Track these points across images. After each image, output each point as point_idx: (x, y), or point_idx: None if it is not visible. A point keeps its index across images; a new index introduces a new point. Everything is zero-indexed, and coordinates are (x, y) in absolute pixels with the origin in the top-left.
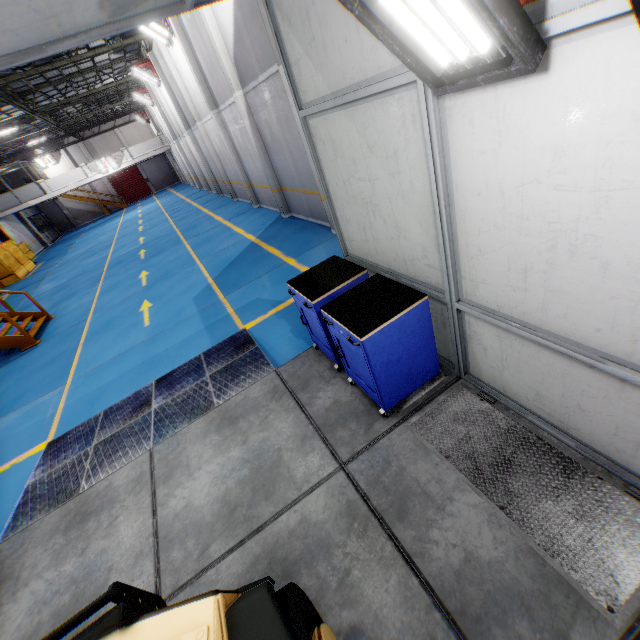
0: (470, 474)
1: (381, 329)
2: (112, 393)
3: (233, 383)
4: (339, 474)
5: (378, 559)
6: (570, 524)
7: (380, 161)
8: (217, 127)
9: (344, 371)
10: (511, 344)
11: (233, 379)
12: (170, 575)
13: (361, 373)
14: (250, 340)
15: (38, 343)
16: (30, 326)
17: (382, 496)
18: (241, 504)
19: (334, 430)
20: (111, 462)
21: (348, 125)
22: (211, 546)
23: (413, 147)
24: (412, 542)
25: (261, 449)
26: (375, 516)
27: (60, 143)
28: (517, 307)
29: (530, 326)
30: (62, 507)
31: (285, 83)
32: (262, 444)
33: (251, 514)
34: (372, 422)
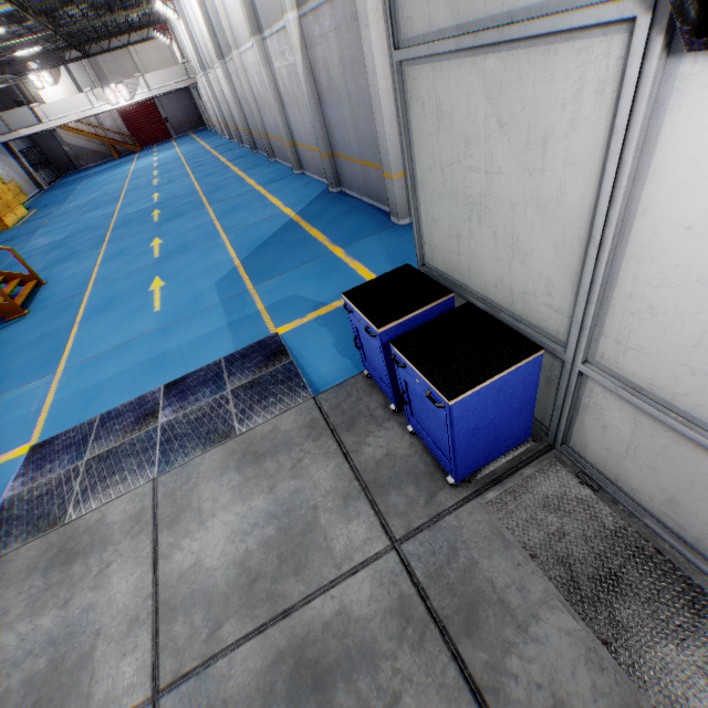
0: (563, 586)
1: (477, 390)
2: (111, 393)
3: (260, 406)
4: (390, 555)
5: (437, 685)
6: (698, 683)
7: (513, 147)
8: (258, 61)
9: (401, 413)
10: (653, 434)
11: (260, 400)
12: (171, 656)
13: (431, 430)
14: (283, 350)
15: (26, 313)
16: (18, 290)
17: (445, 596)
18: (264, 574)
19: (386, 493)
20: (105, 487)
21: (472, 83)
22: (224, 626)
23: (583, 134)
24: (483, 669)
25: (292, 503)
26: (435, 623)
27: (60, 57)
28: (686, 395)
29: (699, 424)
30: (43, 538)
31: (359, 8)
32: (293, 496)
33: (276, 591)
34: (435, 490)
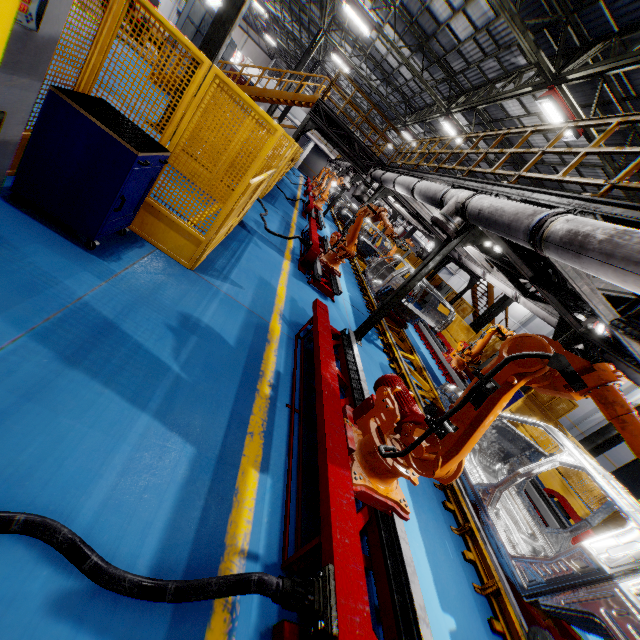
0: None
1: None
2: None
3: None
4: None
5: None
6: None
7: None
8: None
9: None
10: None
11: None
12: None
13: None
14: None
15: None
16: None
17: None
18: None
19: None
20: None
21: None
22: None
23: None
24: None
25: None
26: None
27: None
28: None
29: None
30: None
31: None
32: None
33: None
34: None
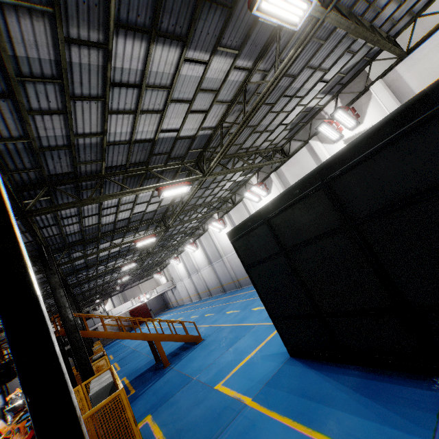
0: None
1: None
2: None
3: None
4: None
5: None
6: None
7: None
8: None
9: None
10: None
11: None
12: None
13: None
14: None
15: (203, 339)
16: (178, 346)
17: None
18: None
19: None
20: None
21: None
22: None
23: None
24: None
25: None
26: None
27: (109, 295)
28: None
29: None
30: None
31: None
32: None
33: None
34: None
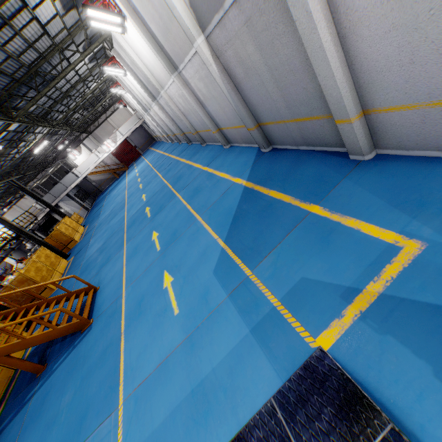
0: None
1: None
2: None
3: None
4: None
5: None
6: None
7: None
8: (180, 88)
9: None
10: None
11: None
12: None
13: None
14: (358, 394)
15: (91, 323)
16: (85, 297)
17: None
18: None
19: None
20: None
21: None
22: None
23: None
24: None
25: None
26: None
27: (79, 140)
28: None
29: None
30: None
31: None
32: None
33: None
34: None
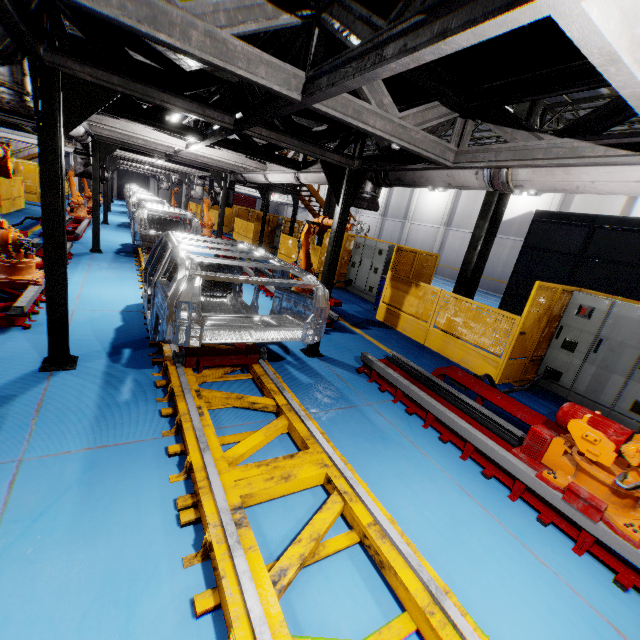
0: None
1: None
2: None
3: None
4: None
5: None
6: None
7: None
8: (439, 233)
9: None
10: None
11: None
12: None
13: None
14: None
15: None
16: None
17: None
18: None
19: None
20: None
21: None
22: None
23: None
24: None
25: None
26: None
27: None
28: None
29: None
30: None
31: None
32: None
33: None
34: None
